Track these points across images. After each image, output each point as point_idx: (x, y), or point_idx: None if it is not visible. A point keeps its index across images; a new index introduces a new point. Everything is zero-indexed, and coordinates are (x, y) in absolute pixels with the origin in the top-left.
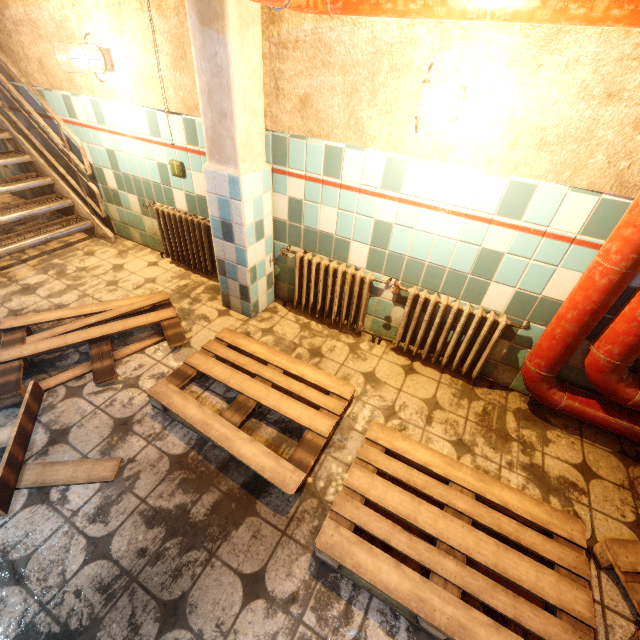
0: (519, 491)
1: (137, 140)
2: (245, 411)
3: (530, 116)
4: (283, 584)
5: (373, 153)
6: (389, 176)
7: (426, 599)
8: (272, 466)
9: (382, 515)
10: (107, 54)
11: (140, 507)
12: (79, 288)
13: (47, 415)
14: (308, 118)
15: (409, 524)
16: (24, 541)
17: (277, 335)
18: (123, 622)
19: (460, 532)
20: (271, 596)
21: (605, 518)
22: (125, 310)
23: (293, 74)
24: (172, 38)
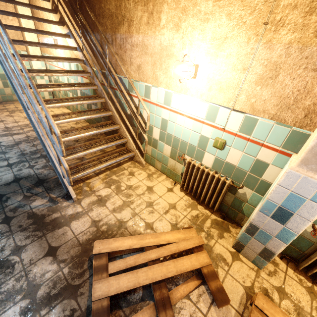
0: None
1: (191, 119)
2: None
3: None
4: None
5: None
6: None
7: None
8: None
9: None
10: (196, 68)
11: None
12: (130, 205)
13: None
14: None
15: None
16: None
17: (293, 300)
18: None
19: None
20: None
21: None
22: (174, 249)
23: None
24: (268, 63)
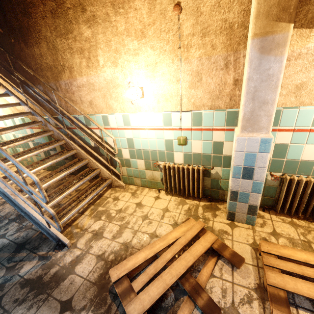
0: None
1: (152, 130)
2: None
3: None
4: None
5: None
6: None
7: None
8: None
9: None
10: (142, 89)
11: None
12: (128, 226)
13: None
14: (301, 95)
15: None
16: None
17: (285, 236)
18: None
19: None
20: None
21: None
22: (184, 241)
23: (292, 73)
24: (192, 72)
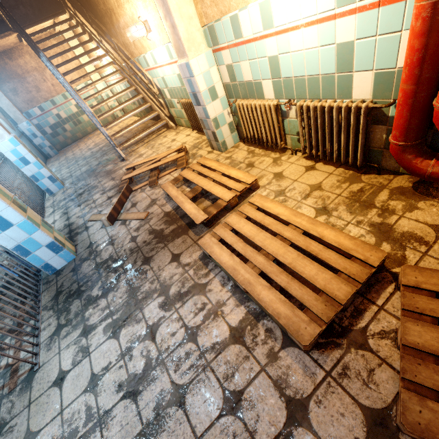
0: (340, 231)
1: (168, 66)
2: (195, 192)
3: None
4: (186, 259)
5: (251, 6)
6: (264, 18)
7: (237, 269)
8: (195, 213)
9: (244, 240)
10: (146, 23)
11: (149, 228)
12: (156, 152)
13: (133, 198)
14: (218, 4)
15: (257, 245)
16: (116, 234)
17: (232, 159)
18: (133, 260)
19: (277, 246)
20: (180, 262)
21: (437, 262)
22: (164, 155)
23: None
24: None
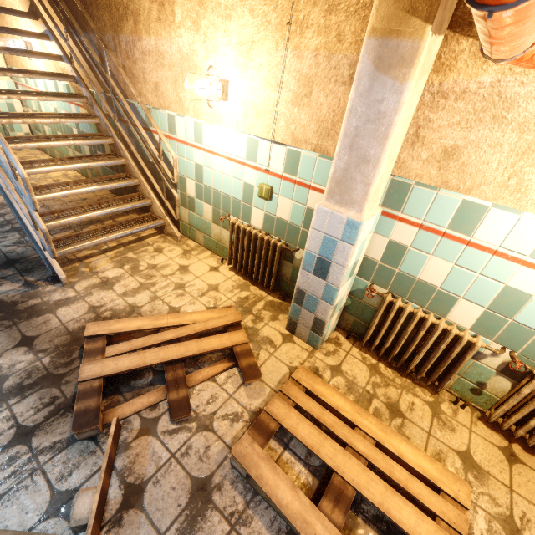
0: None
1: (230, 160)
2: (346, 505)
3: None
4: None
5: (533, 219)
6: None
7: None
8: None
9: None
10: (225, 85)
11: None
12: (150, 288)
13: (121, 458)
14: (448, 169)
15: None
16: None
17: (347, 377)
18: None
19: None
20: None
21: None
22: (200, 328)
23: (444, 124)
24: (301, 77)
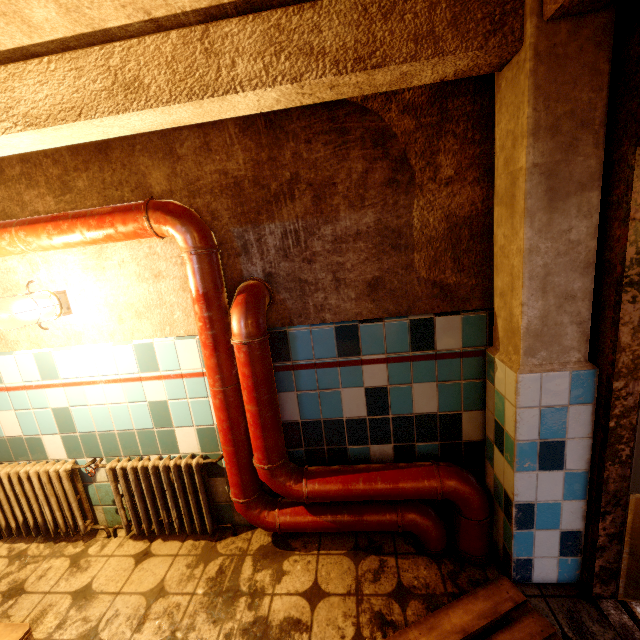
0: None
1: None
2: None
3: (119, 299)
4: None
5: (21, 353)
6: (44, 368)
7: None
8: None
9: None
10: None
11: None
12: None
13: None
14: None
15: None
16: None
17: None
18: None
19: None
20: None
21: None
22: None
23: None
24: None
